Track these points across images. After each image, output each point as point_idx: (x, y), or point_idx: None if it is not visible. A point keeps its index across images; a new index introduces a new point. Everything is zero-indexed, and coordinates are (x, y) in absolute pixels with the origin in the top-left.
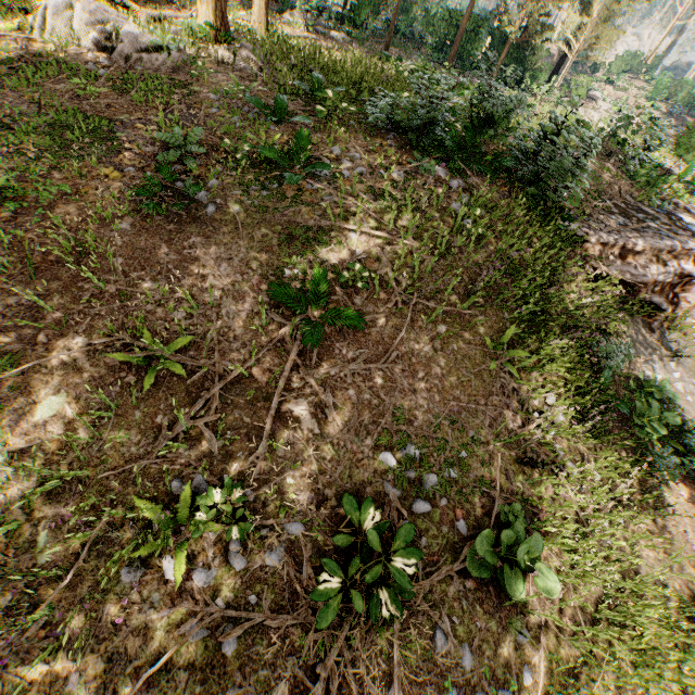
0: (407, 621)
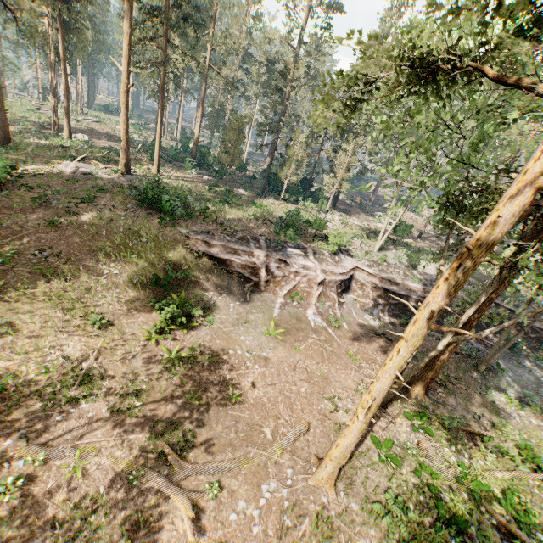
0: (6, 271)
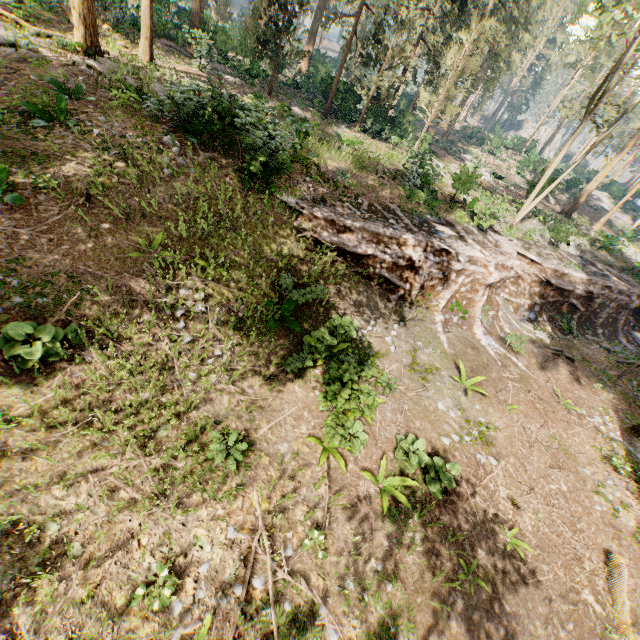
0: None
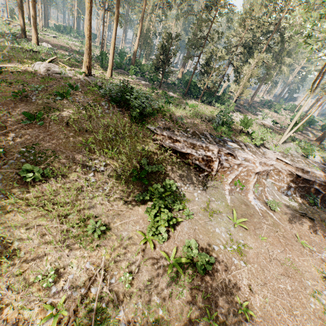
0: None
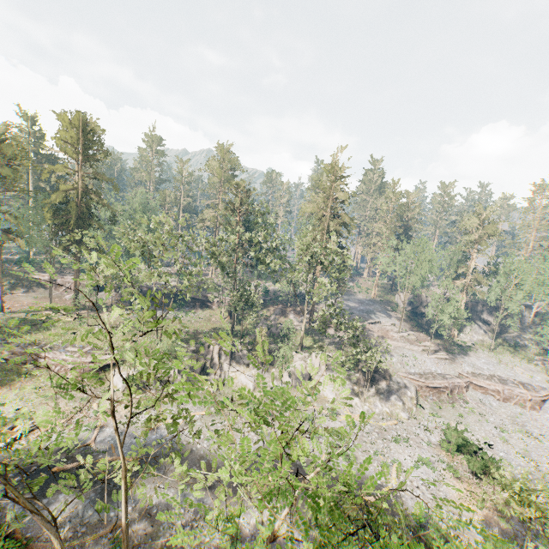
0: None
